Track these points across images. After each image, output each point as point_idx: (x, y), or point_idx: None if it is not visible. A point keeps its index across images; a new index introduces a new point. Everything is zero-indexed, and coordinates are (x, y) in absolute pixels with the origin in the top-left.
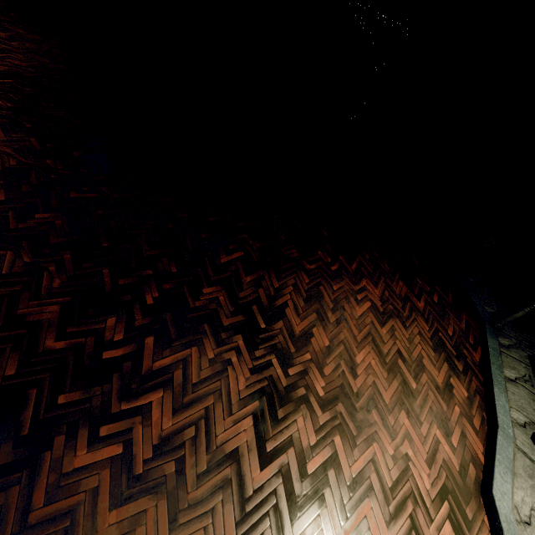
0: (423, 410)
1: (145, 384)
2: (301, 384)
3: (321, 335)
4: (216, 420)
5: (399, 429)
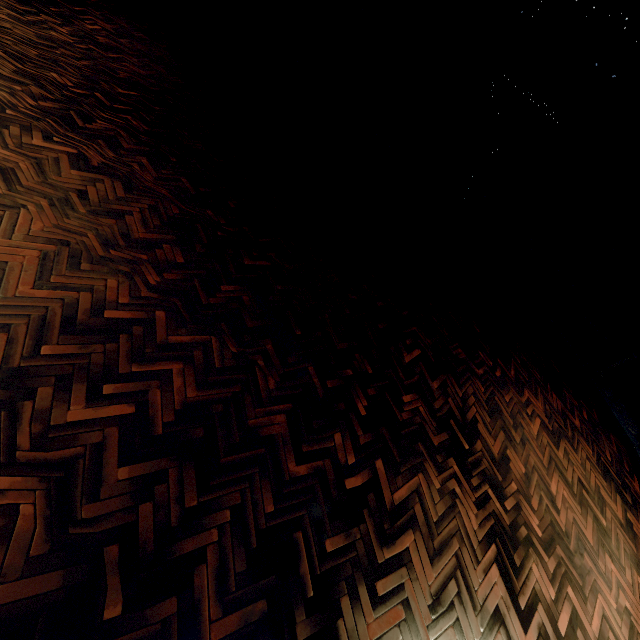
0: (620, 553)
1: (394, 524)
2: (520, 522)
3: (515, 459)
4: (469, 570)
5: (611, 576)
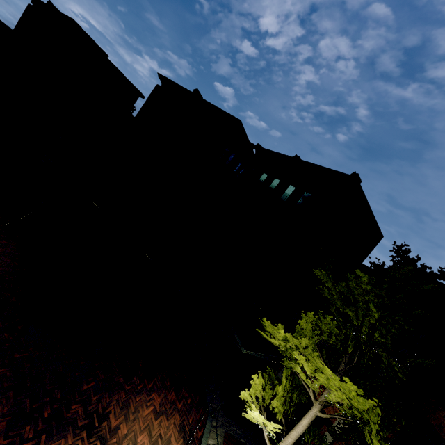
0: None
1: None
2: None
3: (124, 428)
4: None
5: None
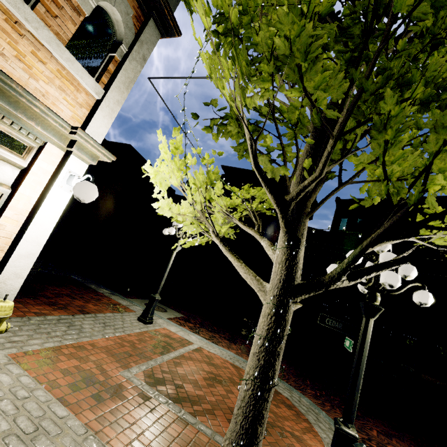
0: None
1: None
2: None
3: None
4: None
5: None
